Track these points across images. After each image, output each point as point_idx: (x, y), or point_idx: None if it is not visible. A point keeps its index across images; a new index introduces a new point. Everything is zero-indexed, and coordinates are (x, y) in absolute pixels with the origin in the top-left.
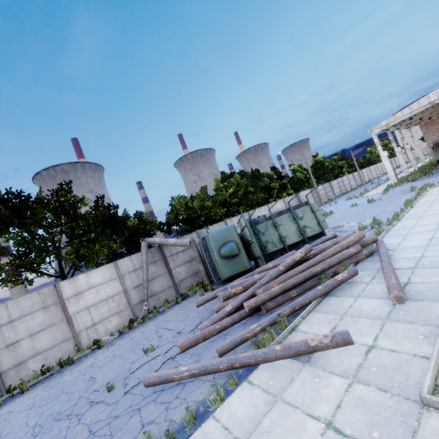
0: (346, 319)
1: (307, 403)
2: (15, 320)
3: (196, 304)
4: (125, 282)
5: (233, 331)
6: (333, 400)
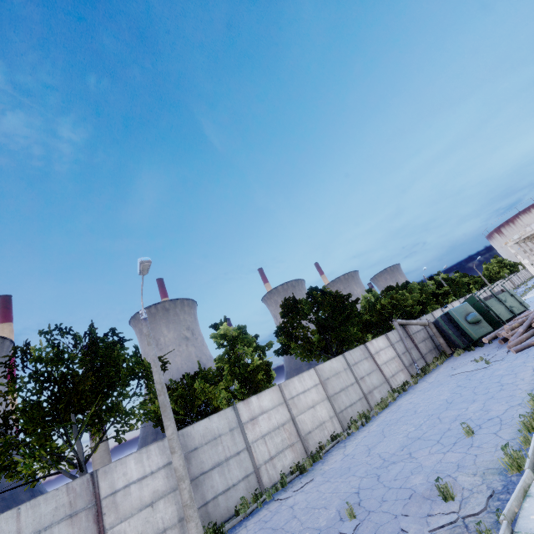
0: None
1: None
2: (357, 363)
3: (487, 339)
4: (396, 349)
5: None
6: None
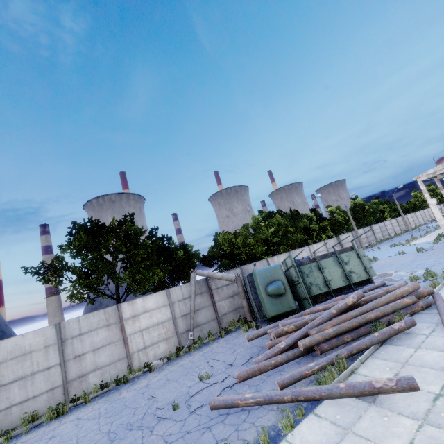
0: (408, 368)
1: (379, 437)
2: (84, 334)
3: (247, 338)
4: (174, 310)
5: (288, 368)
6: (404, 437)
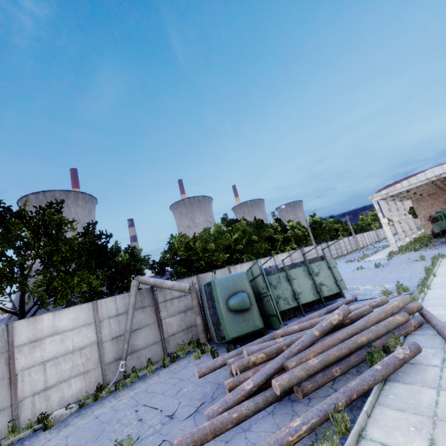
0: (443, 427)
1: None
2: None
3: (198, 373)
4: (101, 331)
5: (257, 425)
6: None
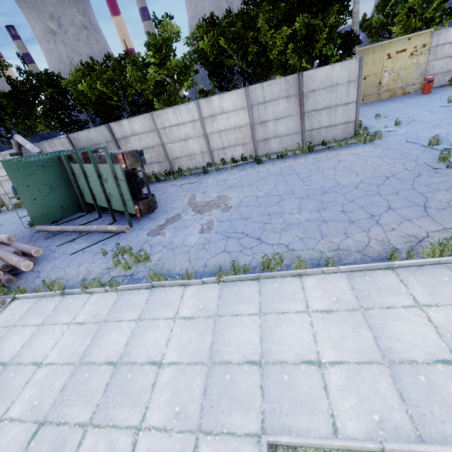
0: None
1: None
2: None
3: None
4: None
5: None
6: None
